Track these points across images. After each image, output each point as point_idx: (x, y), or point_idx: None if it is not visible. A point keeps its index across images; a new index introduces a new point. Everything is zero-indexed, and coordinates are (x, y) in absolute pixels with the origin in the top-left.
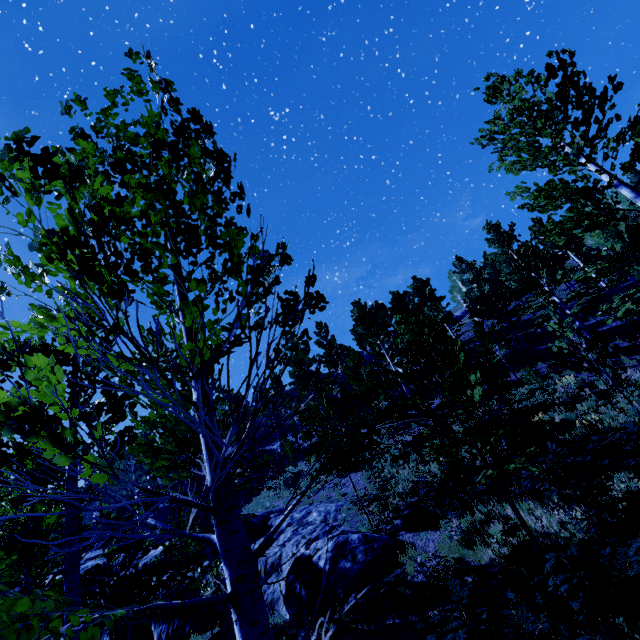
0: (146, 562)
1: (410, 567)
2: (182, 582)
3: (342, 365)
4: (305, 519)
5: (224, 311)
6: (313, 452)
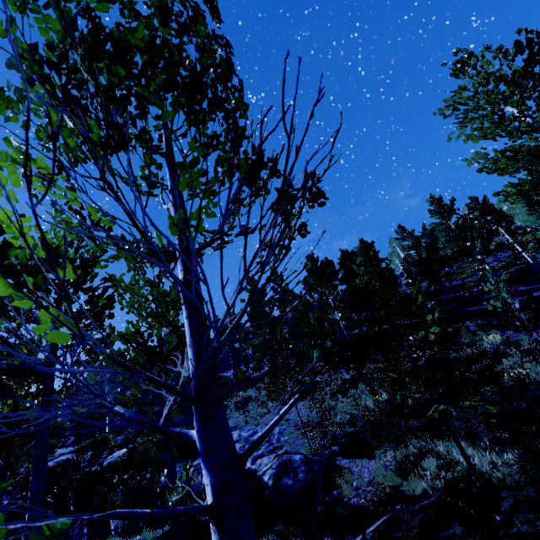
0: (110, 461)
1: (347, 490)
2: (141, 482)
3: (292, 309)
4: (251, 438)
5: (222, 183)
6: (316, 345)
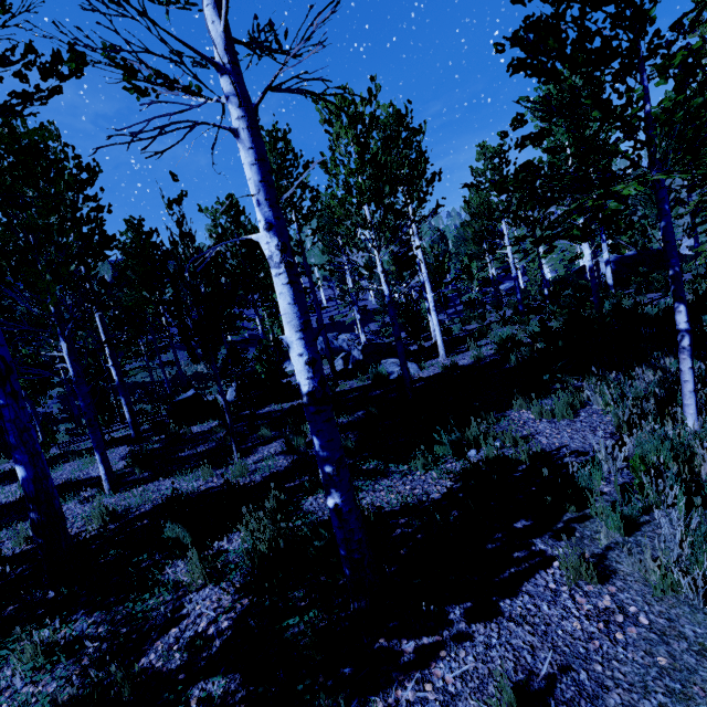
0: None
1: None
2: None
3: None
4: None
5: None
6: None
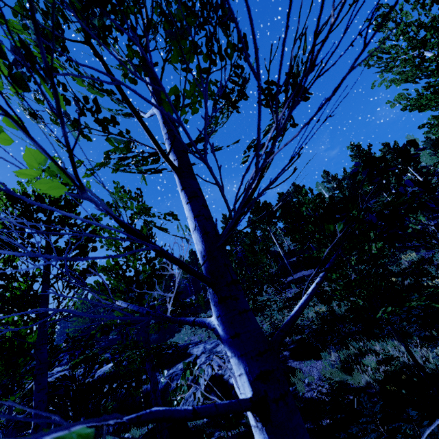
0: (100, 374)
1: (301, 386)
2: (128, 389)
3: (240, 244)
4: (215, 349)
5: (214, 63)
6: (337, 220)
